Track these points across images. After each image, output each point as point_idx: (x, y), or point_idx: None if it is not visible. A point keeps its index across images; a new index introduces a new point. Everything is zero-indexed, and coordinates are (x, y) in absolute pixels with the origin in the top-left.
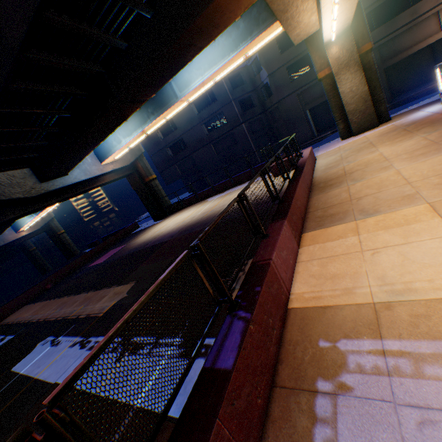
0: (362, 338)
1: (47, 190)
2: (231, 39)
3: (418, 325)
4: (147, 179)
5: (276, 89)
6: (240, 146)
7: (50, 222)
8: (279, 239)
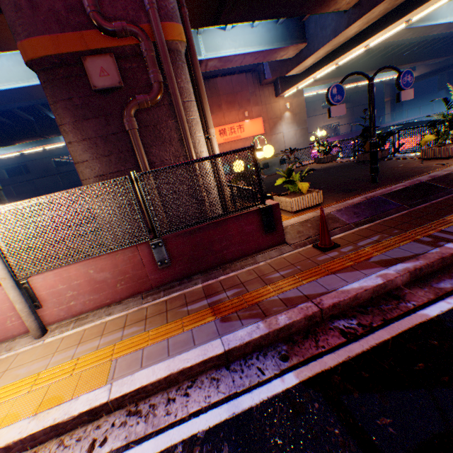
0: None
1: None
2: None
3: None
4: None
5: None
6: None
7: None
8: None
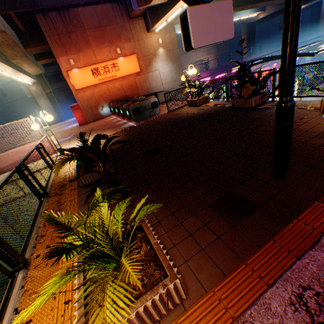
0: None
1: None
2: None
3: None
4: None
5: (10, 94)
6: None
7: None
8: None
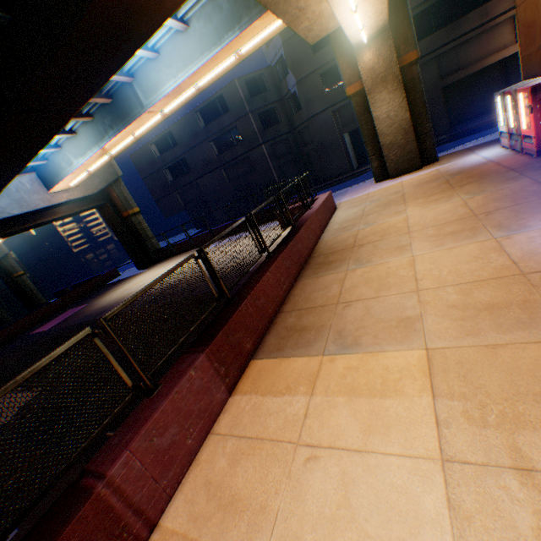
0: None
1: None
2: (211, 25)
3: None
4: (125, 213)
5: (306, 102)
6: (259, 175)
7: (3, 260)
8: (160, 409)
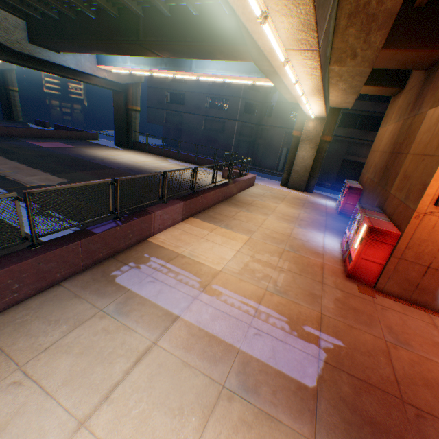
0: (162, 260)
1: (32, 53)
2: (250, 64)
3: (184, 265)
4: (131, 106)
5: (276, 116)
6: (224, 137)
7: (7, 71)
8: (169, 208)
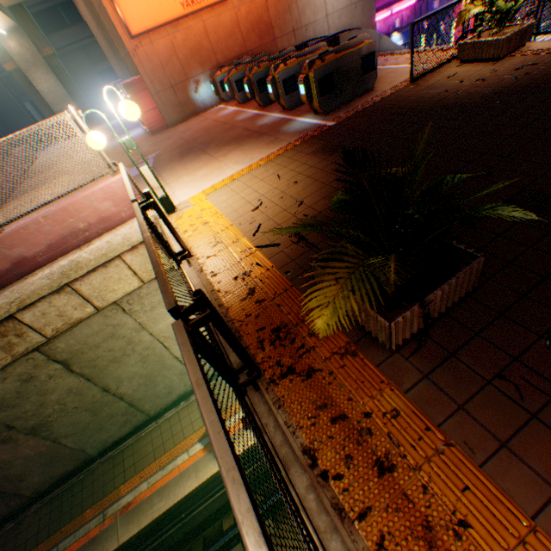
0: None
1: None
2: None
3: None
4: None
5: None
6: None
7: None
8: None
